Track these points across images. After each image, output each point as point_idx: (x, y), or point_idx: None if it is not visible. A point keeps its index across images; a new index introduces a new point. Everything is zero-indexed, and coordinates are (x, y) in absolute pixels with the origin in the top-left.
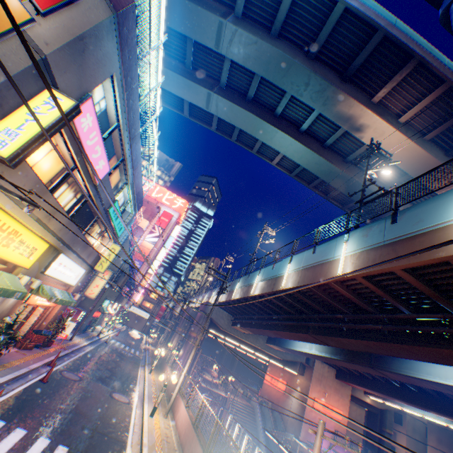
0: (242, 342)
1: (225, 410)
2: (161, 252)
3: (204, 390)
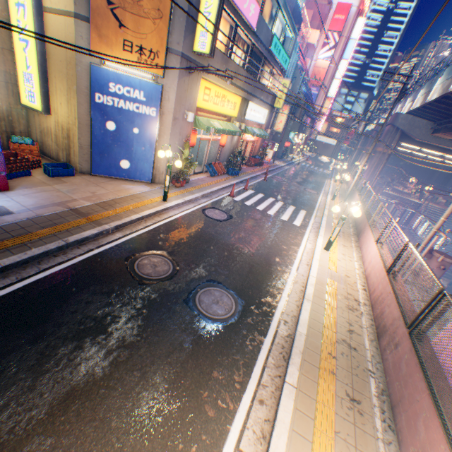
0: (446, 152)
1: (415, 214)
2: (339, 68)
3: (392, 198)
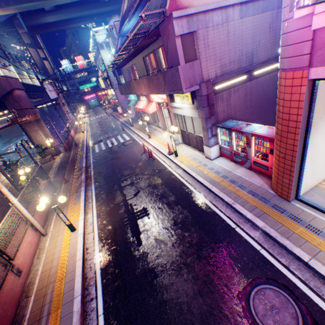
0: None
1: None
2: None
3: None
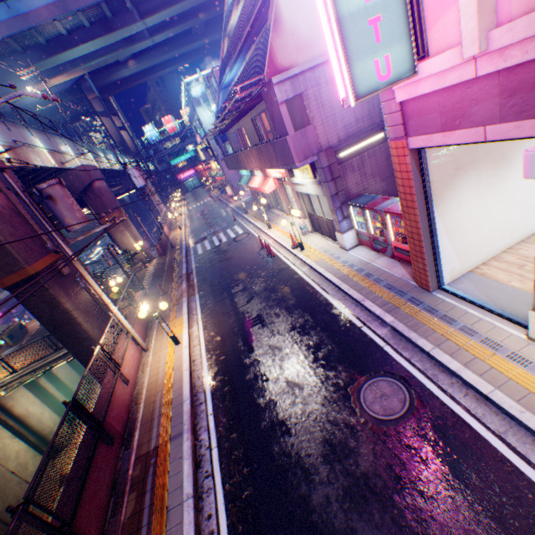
0: None
1: None
2: None
3: None
